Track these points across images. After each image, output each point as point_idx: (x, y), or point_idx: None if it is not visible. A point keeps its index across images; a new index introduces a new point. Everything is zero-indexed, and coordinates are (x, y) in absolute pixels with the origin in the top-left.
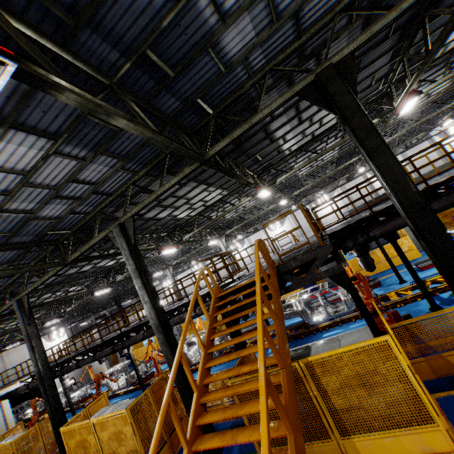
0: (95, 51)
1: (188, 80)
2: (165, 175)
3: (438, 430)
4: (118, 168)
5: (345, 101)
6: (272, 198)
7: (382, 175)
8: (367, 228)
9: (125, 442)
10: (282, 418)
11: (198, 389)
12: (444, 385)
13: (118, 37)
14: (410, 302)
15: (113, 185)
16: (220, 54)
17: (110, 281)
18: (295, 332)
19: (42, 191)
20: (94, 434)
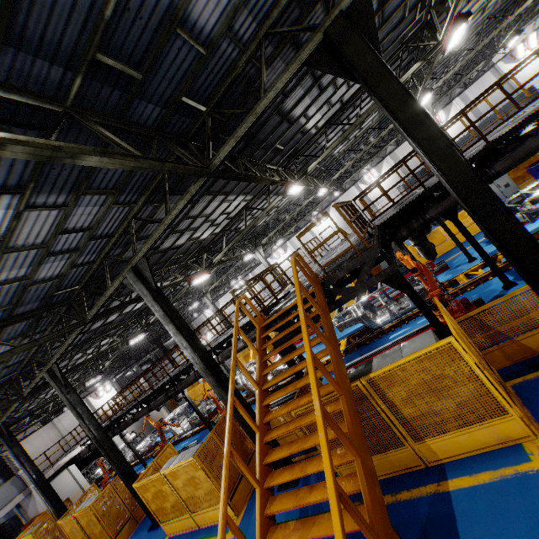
0: (30, 73)
1: (162, 77)
2: (170, 197)
3: (512, 420)
4: (110, 205)
5: (367, 63)
6: (308, 189)
7: (425, 153)
8: (423, 206)
9: (201, 486)
10: (347, 447)
11: (260, 429)
12: (519, 370)
13: (53, 48)
14: (481, 283)
15: (111, 224)
16: (194, 32)
17: (143, 325)
18: (359, 339)
19: (29, 252)
20: (168, 485)
